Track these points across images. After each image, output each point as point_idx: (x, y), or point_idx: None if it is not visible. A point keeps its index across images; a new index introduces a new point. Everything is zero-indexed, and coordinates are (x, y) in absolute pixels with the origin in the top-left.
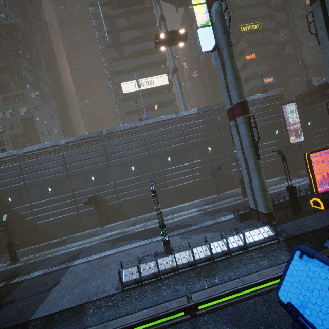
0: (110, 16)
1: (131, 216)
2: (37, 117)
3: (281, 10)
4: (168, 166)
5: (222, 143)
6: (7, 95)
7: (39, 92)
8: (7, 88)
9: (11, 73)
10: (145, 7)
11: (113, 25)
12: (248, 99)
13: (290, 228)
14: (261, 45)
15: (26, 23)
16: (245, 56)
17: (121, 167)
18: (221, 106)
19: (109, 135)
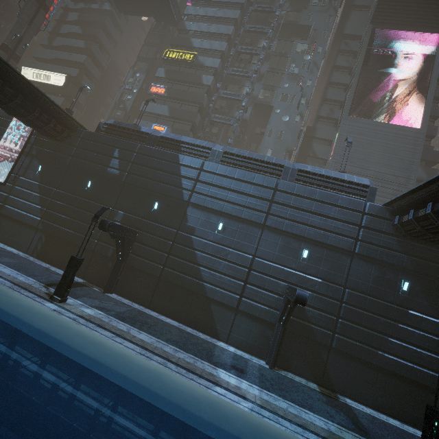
0: (71, 9)
1: None
2: None
3: (253, 54)
4: None
5: None
6: None
7: None
8: None
9: None
10: (104, 9)
11: (64, 17)
12: None
13: None
14: (185, 83)
15: (23, 2)
16: (151, 87)
17: None
18: None
19: None
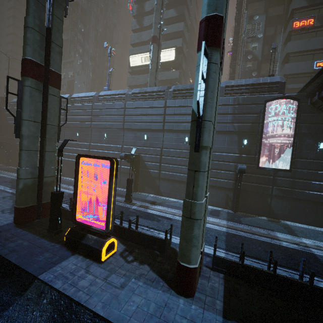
0: None
1: (66, 175)
2: (76, 81)
3: None
4: (103, 142)
5: (162, 135)
6: (66, 61)
7: (82, 60)
8: (69, 56)
9: (74, 44)
10: None
11: None
12: (222, 84)
13: (3, 234)
14: None
15: (89, 1)
16: (292, 23)
17: (71, 130)
18: (178, 88)
19: (73, 100)
